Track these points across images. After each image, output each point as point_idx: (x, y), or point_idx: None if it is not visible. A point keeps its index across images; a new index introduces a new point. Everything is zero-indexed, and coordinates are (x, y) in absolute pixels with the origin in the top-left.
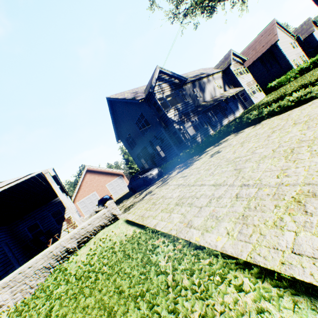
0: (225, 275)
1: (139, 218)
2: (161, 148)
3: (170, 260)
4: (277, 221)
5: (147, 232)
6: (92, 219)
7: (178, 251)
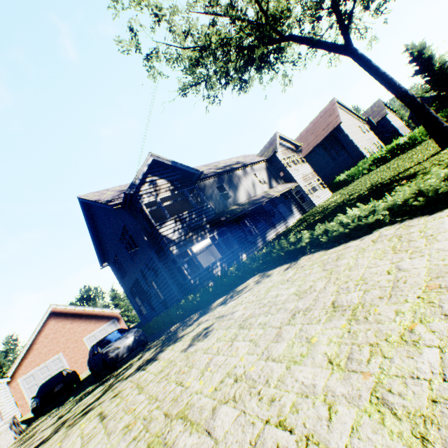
0: None
1: None
2: (157, 285)
3: None
4: None
5: None
6: None
7: None
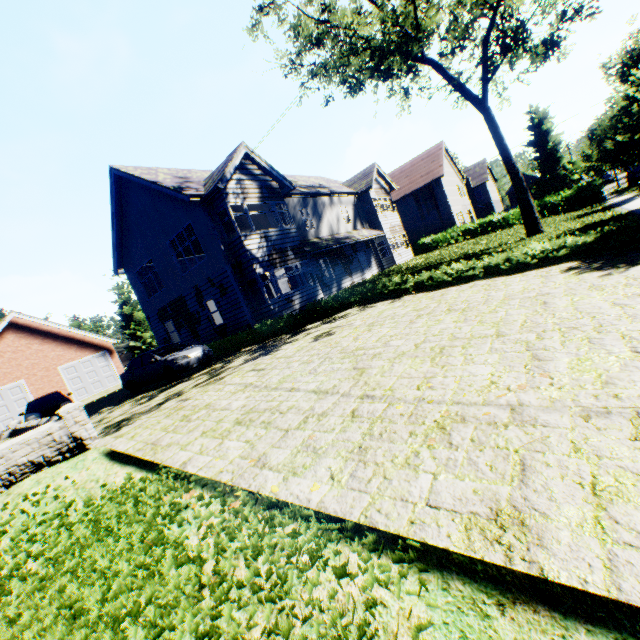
0: (319, 551)
1: (146, 447)
2: (219, 307)
3: (213, 532)
4: (410, 458)
5: (164, 477)
6: (9, 446)
7: (231, 514)
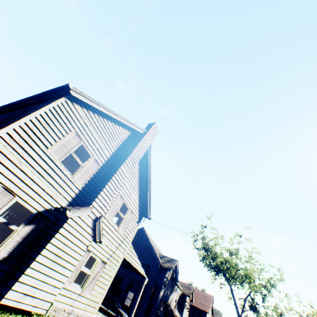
0: None
1: None
2: (133, 299)
3: None
4: None
5: None
6: None
7: None
